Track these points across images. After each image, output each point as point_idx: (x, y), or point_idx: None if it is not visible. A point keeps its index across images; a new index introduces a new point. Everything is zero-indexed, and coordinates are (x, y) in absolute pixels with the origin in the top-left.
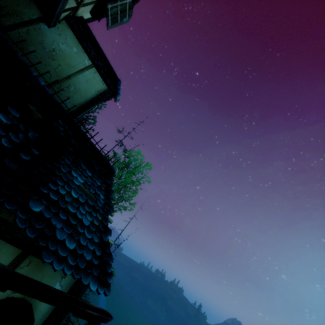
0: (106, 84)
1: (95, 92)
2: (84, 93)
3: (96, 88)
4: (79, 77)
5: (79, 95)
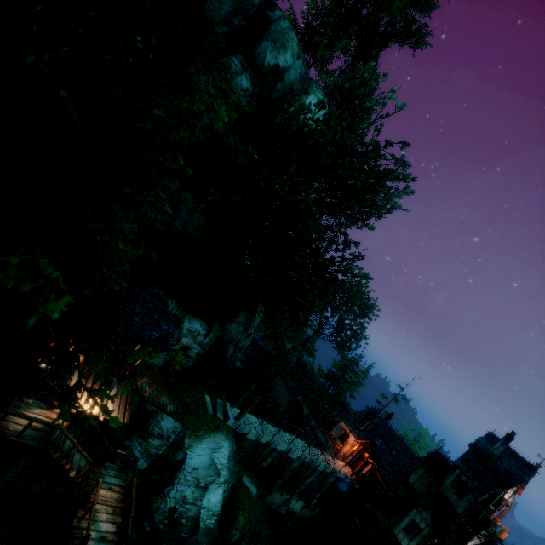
0: None
1: None
2: None
3: None
4: None
5: None
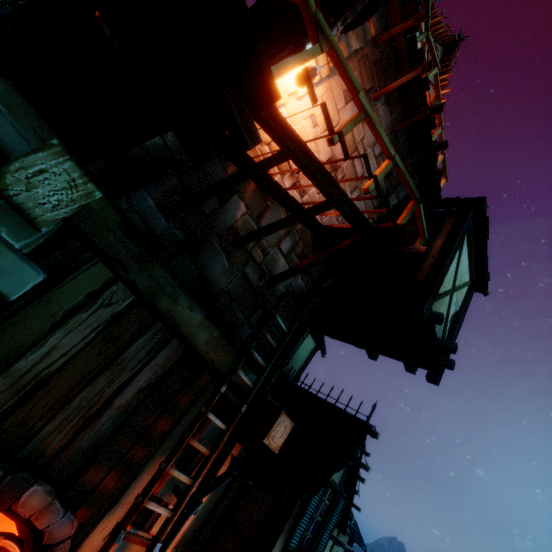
0: (316, 343)
1: (308, 353)
2: (301, 359)
3: (309, 349)
4: (300, 347)
5: (299, 362)
